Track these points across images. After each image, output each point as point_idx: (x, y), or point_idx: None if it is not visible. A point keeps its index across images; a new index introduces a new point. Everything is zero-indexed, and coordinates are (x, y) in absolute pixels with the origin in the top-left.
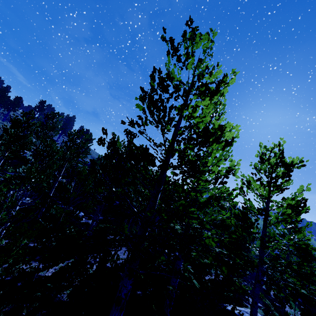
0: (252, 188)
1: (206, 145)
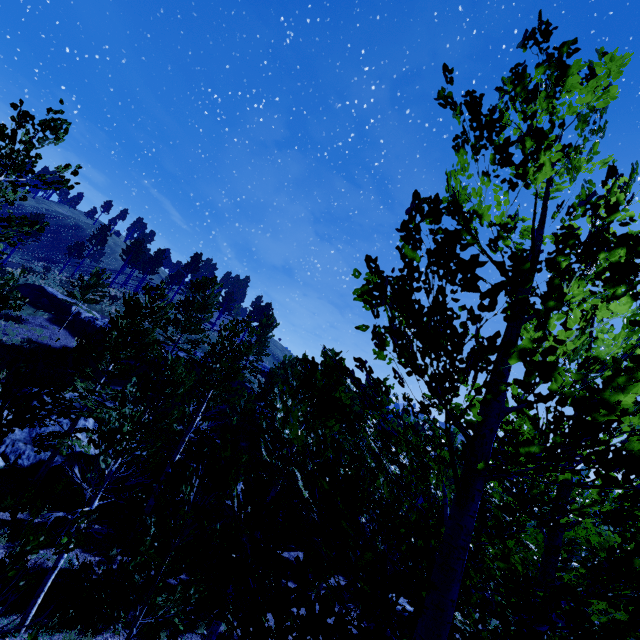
0: None
1: None
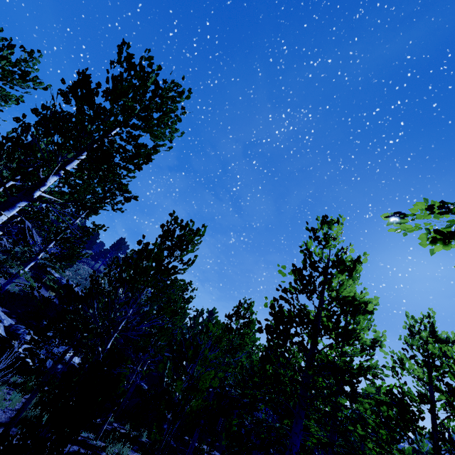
0: (407, 369)
1: (355, 315)
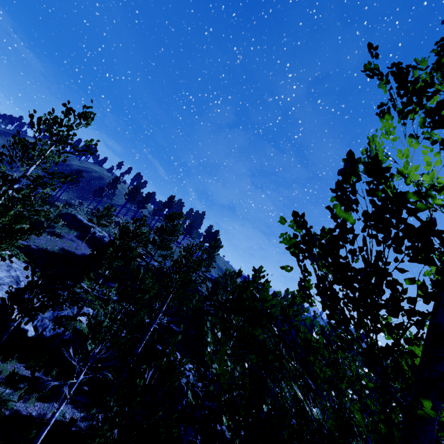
0: None
1: None
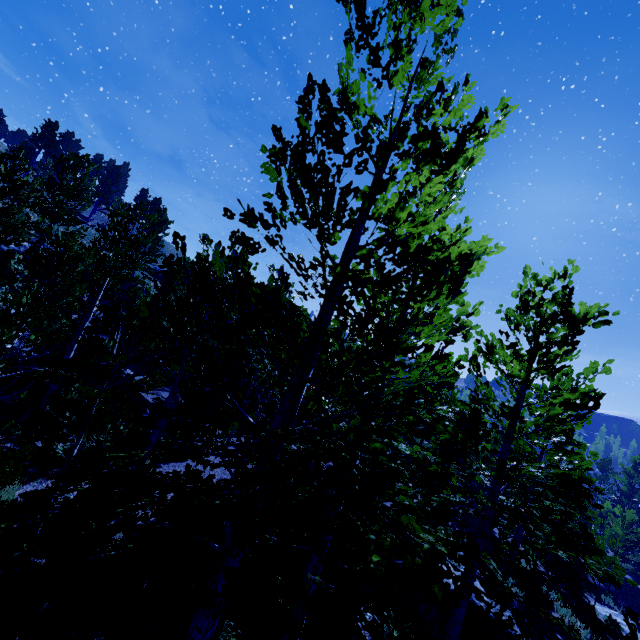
0: (496, 360)
1: (422, 297)
